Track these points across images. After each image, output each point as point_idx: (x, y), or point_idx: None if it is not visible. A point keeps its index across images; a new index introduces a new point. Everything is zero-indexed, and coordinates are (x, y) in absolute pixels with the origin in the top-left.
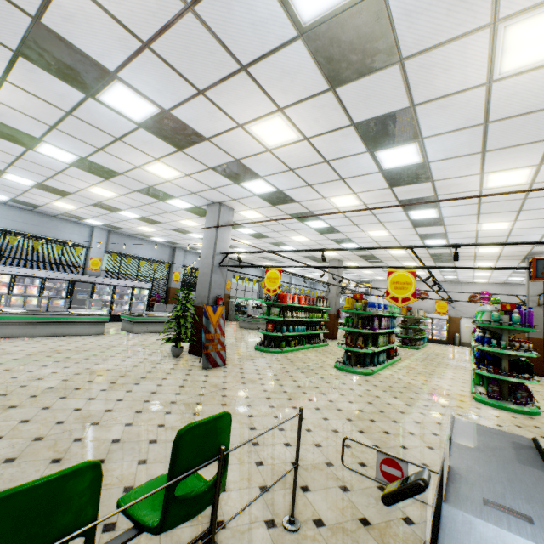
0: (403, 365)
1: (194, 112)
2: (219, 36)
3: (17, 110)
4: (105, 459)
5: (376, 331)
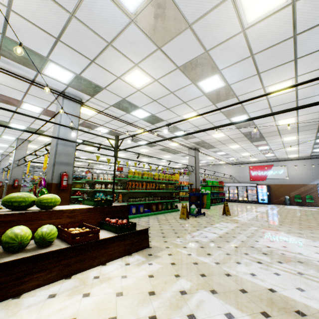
0: None
1: None
2: None
3: None
4: None
5: None
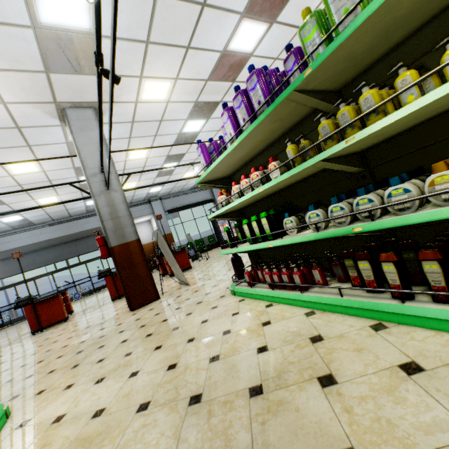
0: None
1: None
2: None
3: None
4: None
5: None
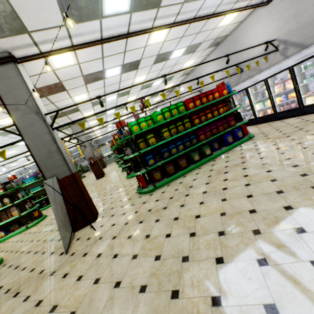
0: None
1: None
2: None
3: None
4: None
5: None
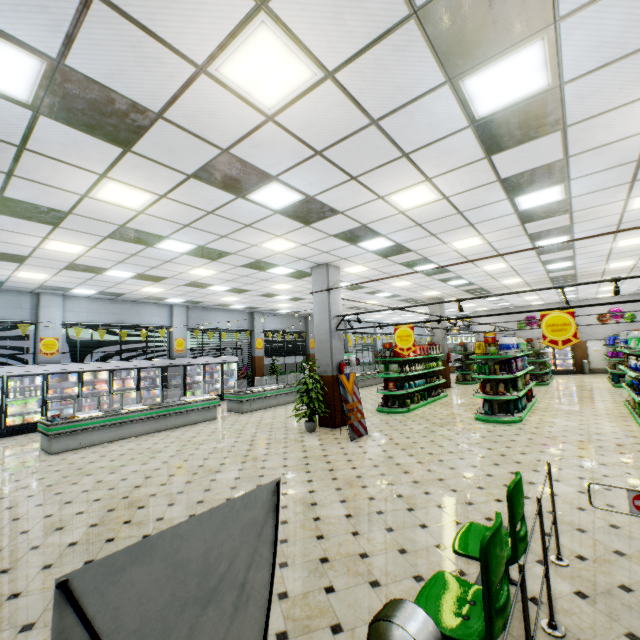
0: (544, 406)
1: (338, 194)
2: (392, 137)
3: (160, 217)
4: (357, 531)
5: (516, 374)
